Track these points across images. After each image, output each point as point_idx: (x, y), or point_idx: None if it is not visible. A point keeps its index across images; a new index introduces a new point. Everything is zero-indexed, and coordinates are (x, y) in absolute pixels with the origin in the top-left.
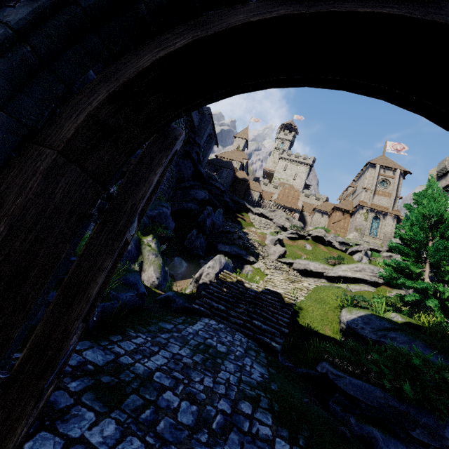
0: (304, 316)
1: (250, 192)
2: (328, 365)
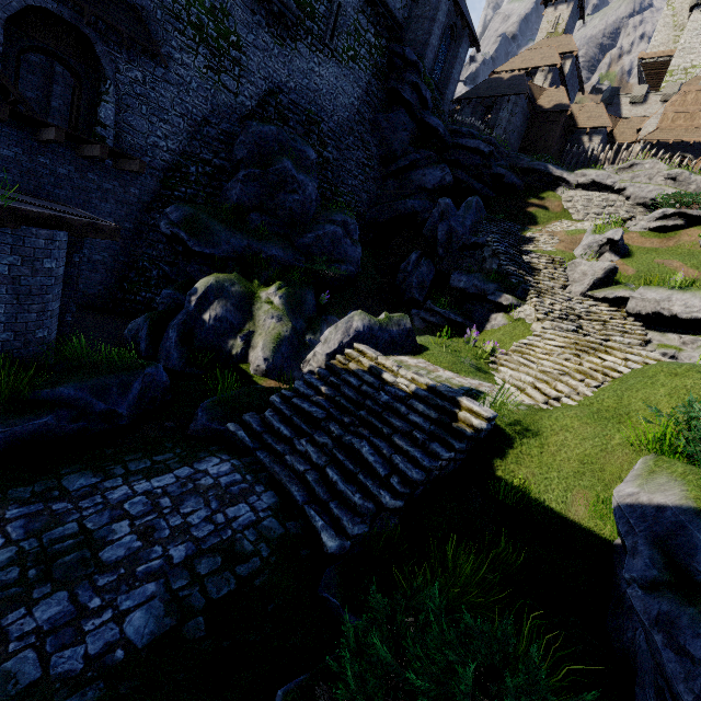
0: (524, 457)
1: (576, 136)
2: (285, 690)
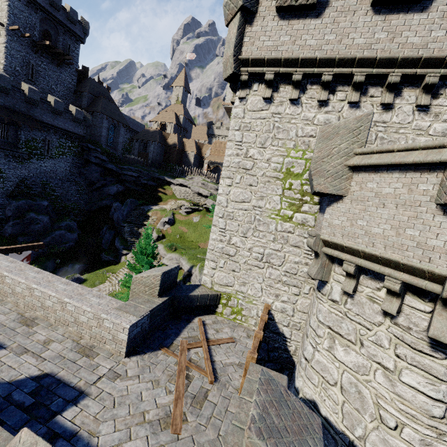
0: None
1: (186, 153)
2: None
